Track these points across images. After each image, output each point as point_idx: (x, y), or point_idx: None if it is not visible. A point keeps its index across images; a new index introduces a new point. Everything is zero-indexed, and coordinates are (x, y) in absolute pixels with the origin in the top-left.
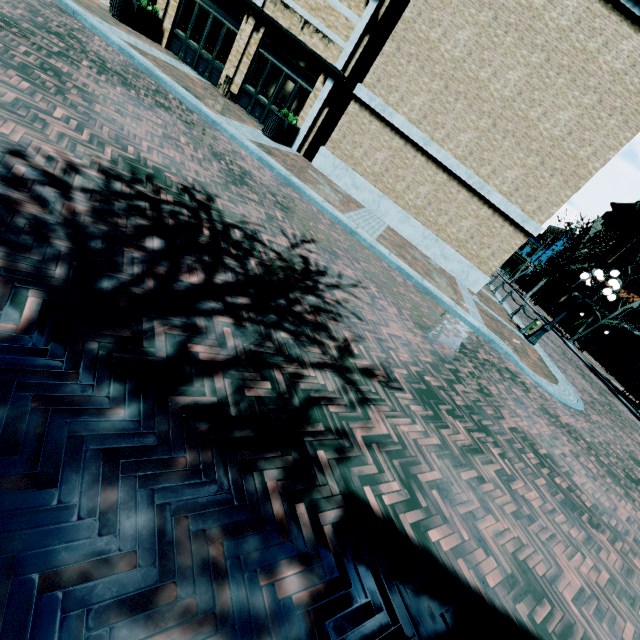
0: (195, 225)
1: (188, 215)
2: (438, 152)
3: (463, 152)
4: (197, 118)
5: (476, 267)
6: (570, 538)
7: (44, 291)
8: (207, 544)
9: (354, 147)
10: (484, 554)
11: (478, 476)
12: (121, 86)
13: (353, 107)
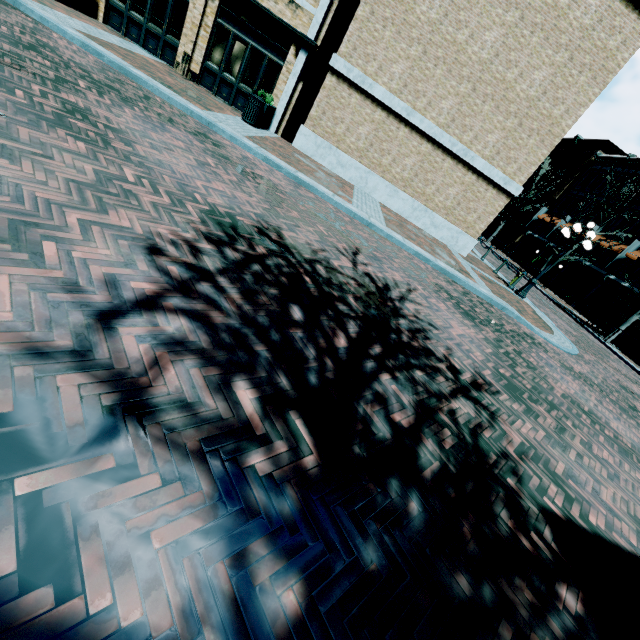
0: (297, 275)
1: (285, 264)
2: (421, 122)
3: (445, 120)
4: (194, 122)
5: (464, 232)
6: (639, 482)
7: (295, 409)
8: (522, 593)
9: (335, 123)
10: (618, 521)
11: (576, 453)
12: (125, 105)
13: (330, 80)
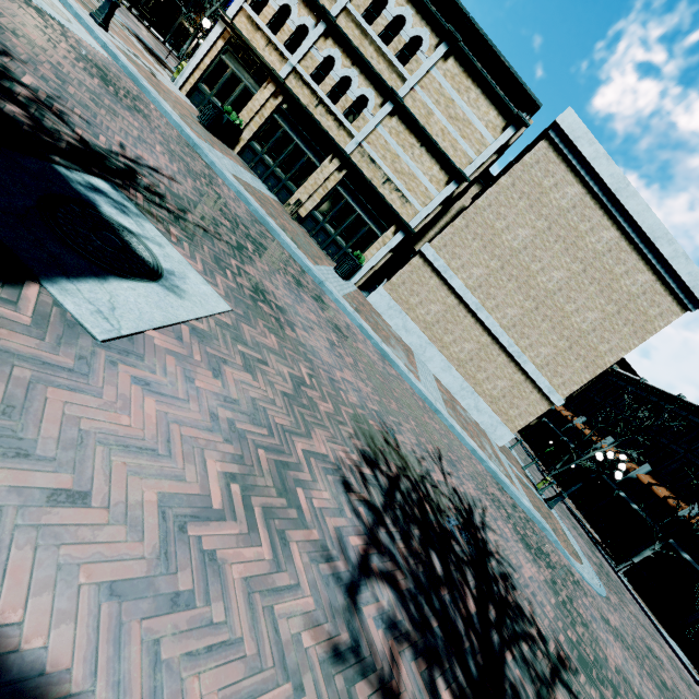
0: (421, 502)
1: (411, 487)
2: (487, 318)
3: (508, 323)
4: (311, 281)
5: (504, 423)
6: None
7: None
8: None
9: (411, 294)
10: None
11: None
12: (275, 269)
13: (417, 260)
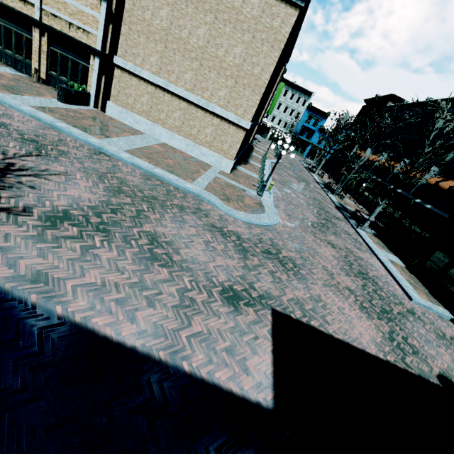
0: None
1: None
2: (175, 89)
3: (190, 86)
4: None
5: (224, 157)
6: (121, 268)
7: None
8: None
9: (127, 97)
10: (7, 269)
11: (57, 246)
12: None
13: (117, 72)
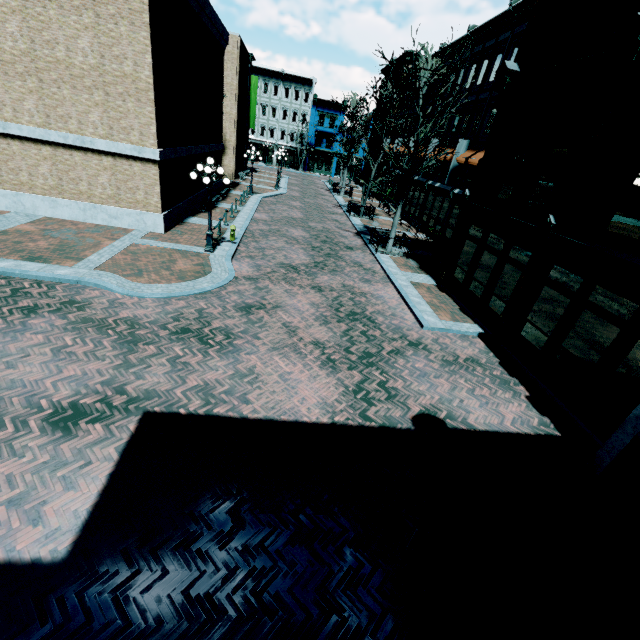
0: None
1: None
2: (21, 130)
3: (41, 119)
4: None
5: (145, 211)
6: None
7: None
8: None
9: None
10: None
11: None
12: None
13: None
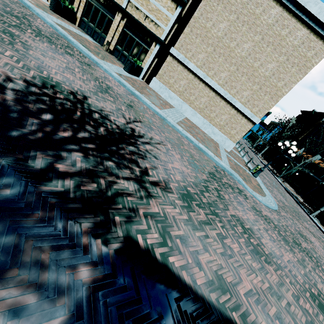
0: (73, 110)
1: (70, 105)
2: (210, 81)
3: (222, 82)
4: (88, 60)
5: (229, 139)
6: (251, 267)
7: None
8: (41, 253)
9: (170, 78)
10: (198, 270)
11: (205, 235)
12: (47, 43)
13: (169, 58)
